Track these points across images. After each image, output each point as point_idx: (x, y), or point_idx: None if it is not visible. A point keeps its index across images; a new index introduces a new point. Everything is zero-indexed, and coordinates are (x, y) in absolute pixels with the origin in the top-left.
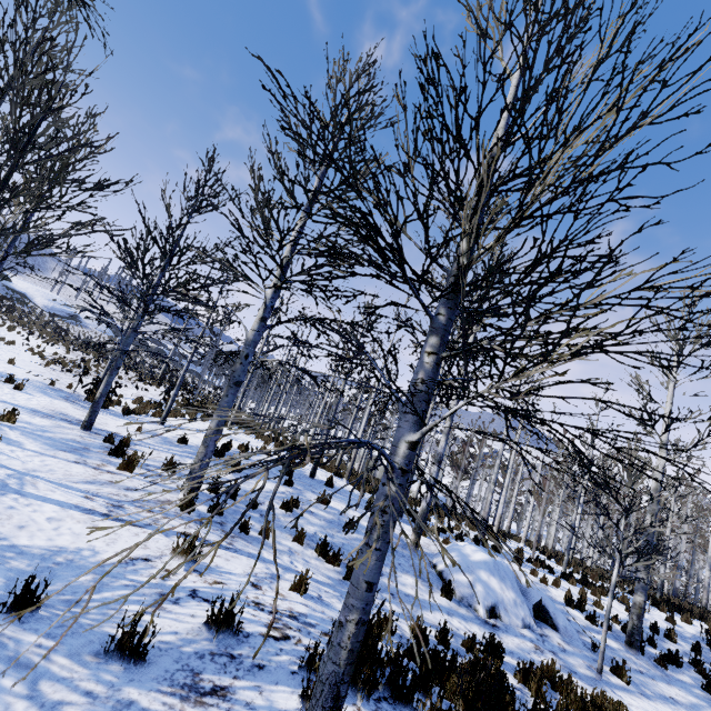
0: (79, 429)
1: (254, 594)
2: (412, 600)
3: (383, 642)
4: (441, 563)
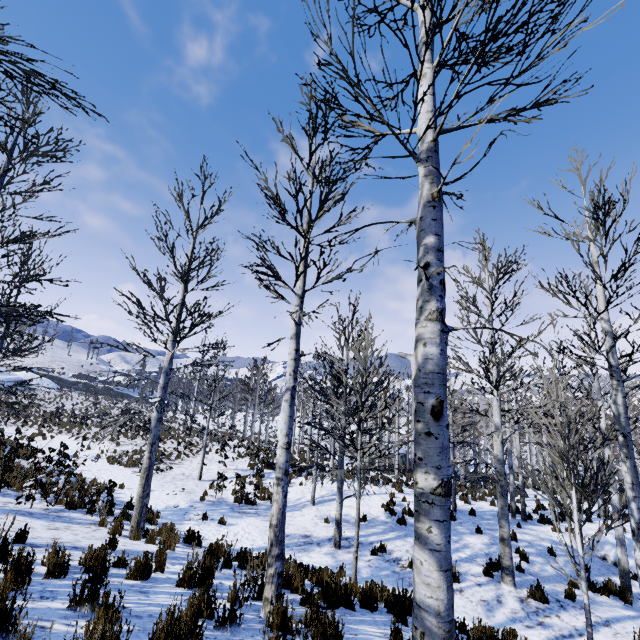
0: (334, 549)
1: None
2: None
3: None
4: (607, 556)
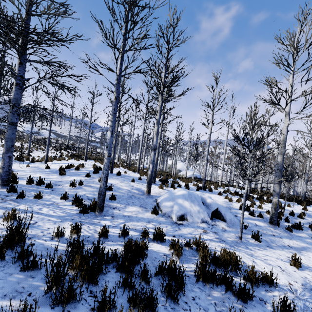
0: None
1: None
2: (126, 218)
3: (61, 242)
4: (159, 199)
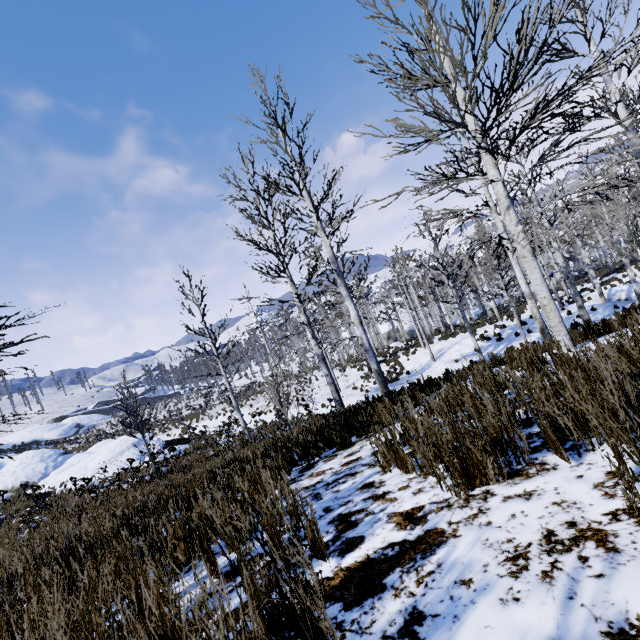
0: None
1: None
2: None
3: None
4: (620, 298)
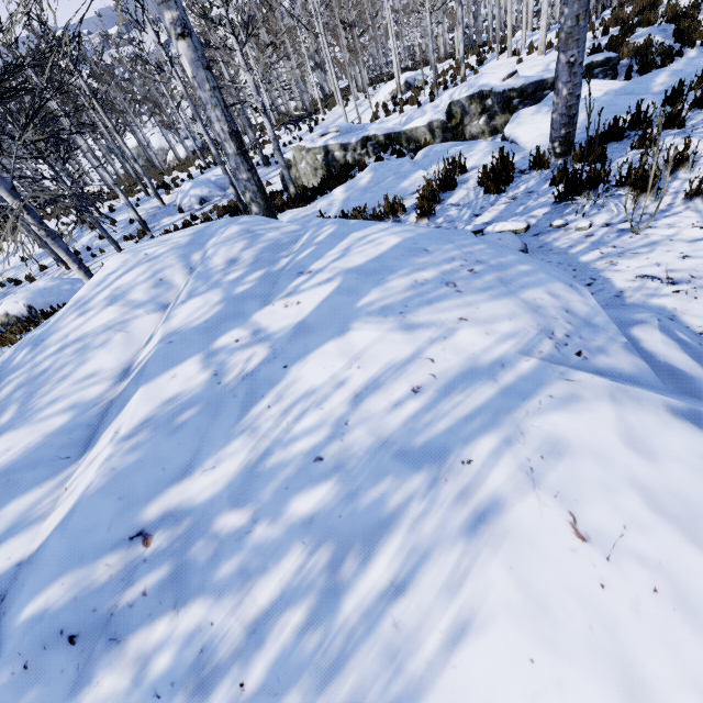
0: None
1: None
2: (168, 226)
3: None
4: (177, 203)
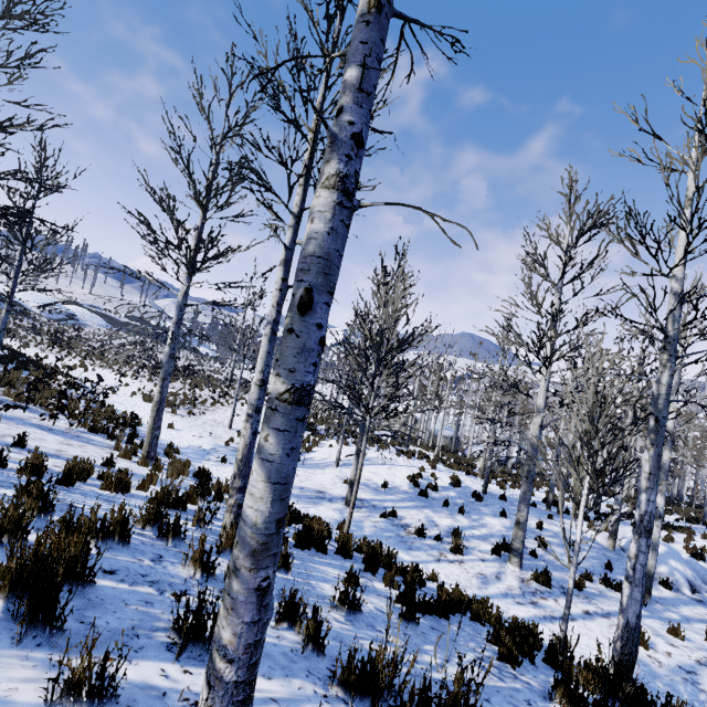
0: (345, 507)
1: (685, 654)
2: (665, 601)
3: None
4: None
